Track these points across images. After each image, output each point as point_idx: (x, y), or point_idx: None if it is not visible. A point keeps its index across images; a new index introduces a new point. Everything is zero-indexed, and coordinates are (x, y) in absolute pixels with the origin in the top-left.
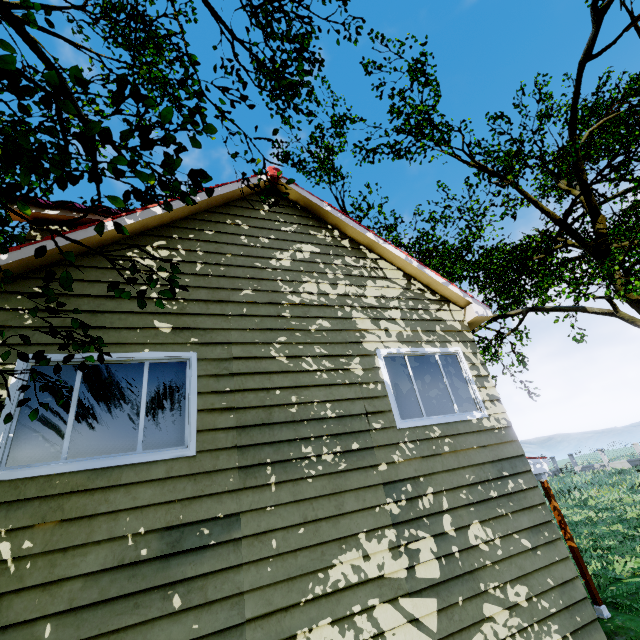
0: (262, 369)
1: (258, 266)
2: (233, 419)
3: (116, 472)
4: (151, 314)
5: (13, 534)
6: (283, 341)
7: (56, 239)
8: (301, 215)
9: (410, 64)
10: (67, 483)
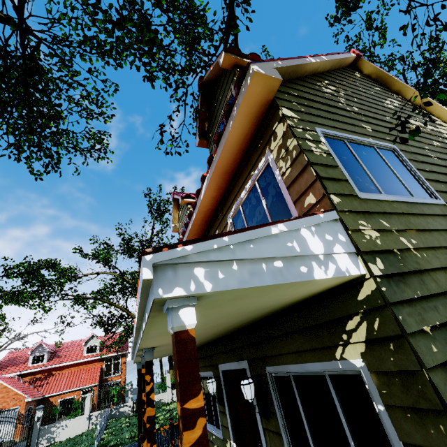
0: (433, 162)
1: (381, 105)
2: (444, 187)
3: (417, 206)
4: (355, 120)
5: (400, 233)
6: (428, 148)
7: (294, 60)
8: (376, 83)
9: (368, 14)
10: (400, 207)
